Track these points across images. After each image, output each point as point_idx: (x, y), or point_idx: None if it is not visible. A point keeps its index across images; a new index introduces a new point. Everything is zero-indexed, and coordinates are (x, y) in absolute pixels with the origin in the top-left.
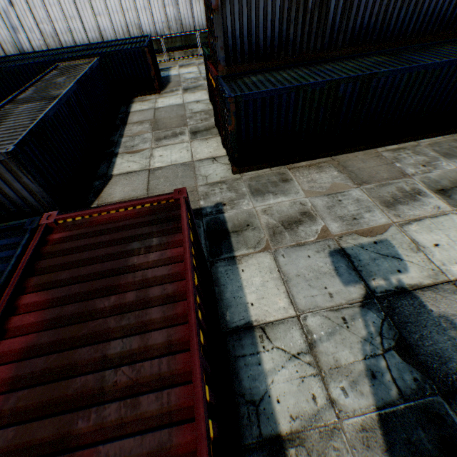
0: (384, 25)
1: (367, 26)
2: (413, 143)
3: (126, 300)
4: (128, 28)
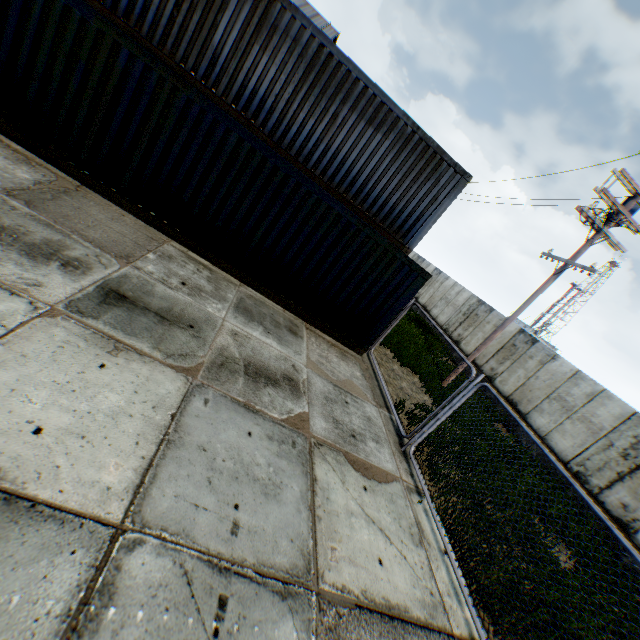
0: (285, 120)
1: (264, 101)
2: (237, 281)
3: None
4: None
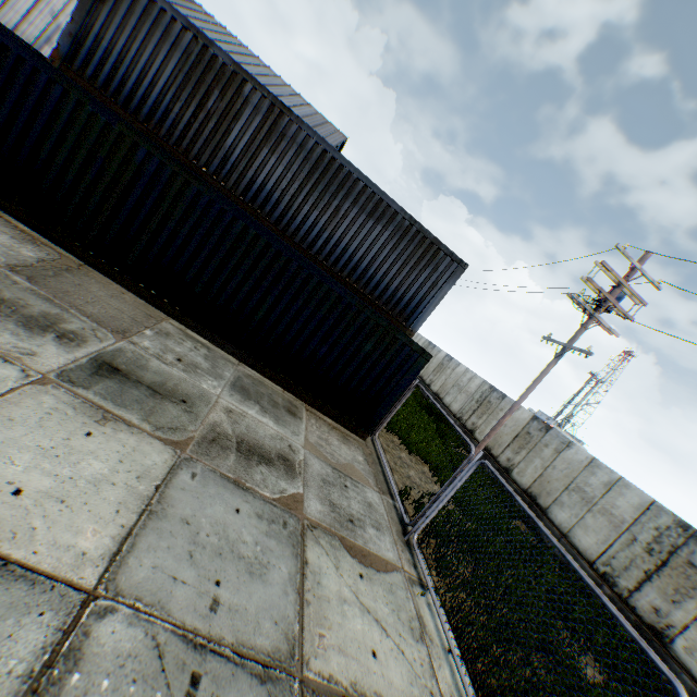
0: (291, 211)
1: (271, 194)
2: (235, 360)
3: None
4: None
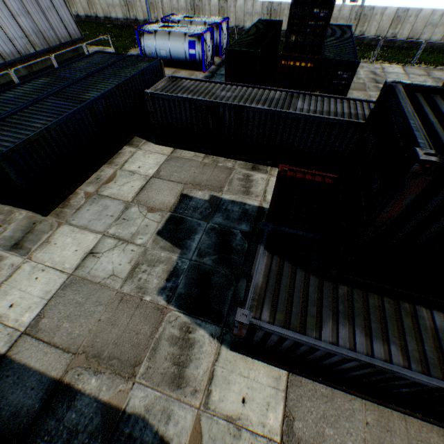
0: None
1: None
2: None
3: None
4: None
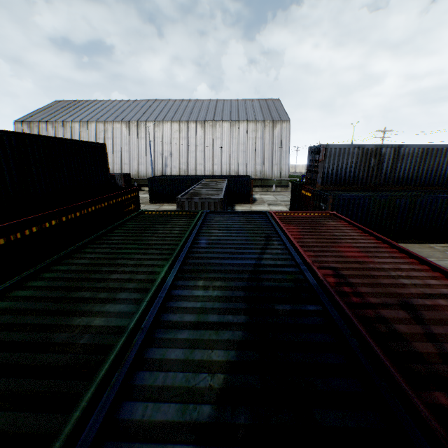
0: (417, 178)
1: (406, 177)
2: None
3: (331, 228)
4: (230, 172)
